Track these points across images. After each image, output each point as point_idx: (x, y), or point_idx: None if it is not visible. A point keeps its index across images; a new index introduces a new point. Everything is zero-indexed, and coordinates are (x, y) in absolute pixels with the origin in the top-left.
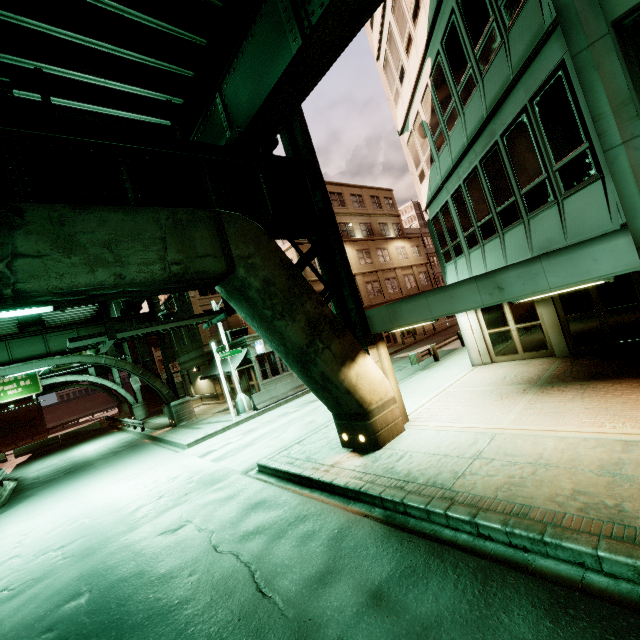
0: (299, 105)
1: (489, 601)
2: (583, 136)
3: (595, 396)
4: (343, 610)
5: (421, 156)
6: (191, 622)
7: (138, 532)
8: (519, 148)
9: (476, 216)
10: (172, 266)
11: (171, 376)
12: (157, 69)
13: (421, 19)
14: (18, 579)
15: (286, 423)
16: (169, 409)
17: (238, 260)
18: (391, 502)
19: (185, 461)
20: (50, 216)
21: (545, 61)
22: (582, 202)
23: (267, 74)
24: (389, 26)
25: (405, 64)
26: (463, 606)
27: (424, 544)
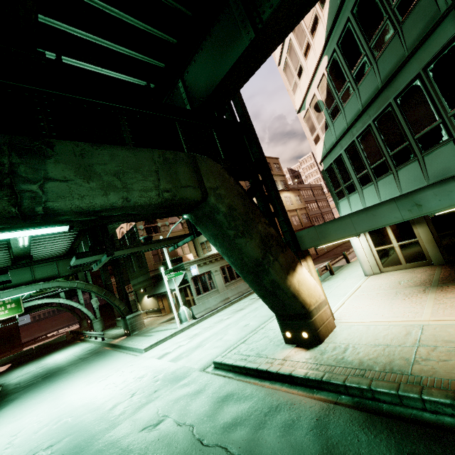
0: (247, 80)
1: None
2: None
3: None
4: None
5: (316, 125)
6: None
7: (120, 428)
8: (413, 105)
9: (369, 161)
10: (164, 193)
11: (126, 295)
12: (139, 61)
13: (319, 31)
14: None
15: (224, 327)
16: (125, 321)
17: (209, 190)
18: (357, 389)
19: (146, 363)
20: (74, 150)
21: (438, 38)
22: None
23: (223, 60)
24: (289, 41)
25: (303, 64)
26: None
27: (414, 429)
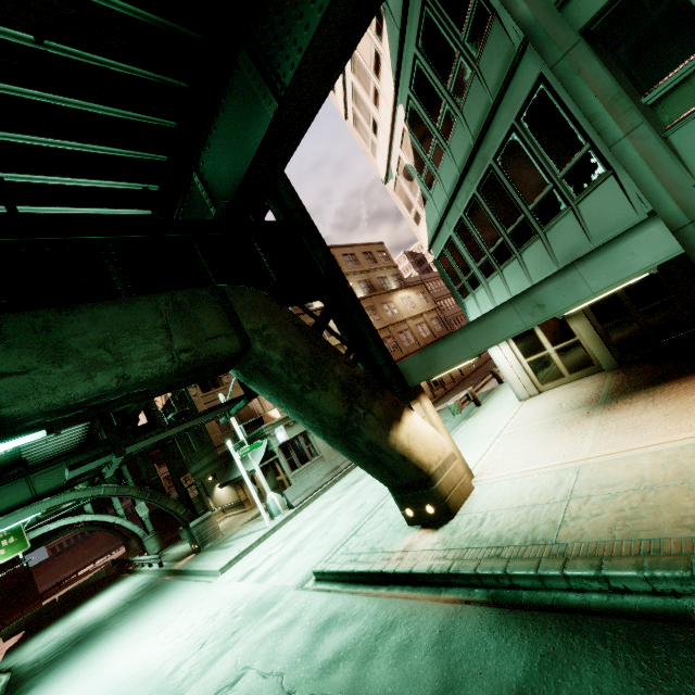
0: (285, 166)
1: (665, 673)
2: (581, 139)
3: (668, 400)
4: None
5: (412, 199)
6: None
7: None
8: (516, 166)
9: (486, 243)
10: (181, 355)
11: (185, 491)
12: (127, 159)
13: (384, 72)
14: None
15: (332, 515)
16: (189, 532)
17: (252, 335)
18: (492, 577)
19: (222, 591)
20: (32, 324)
21: (523, 79)
22: (598, 202)
23: (246, 142)
24: (352, 86)
25: (376, 116)
26: (636, 689)
27: (552, 619)
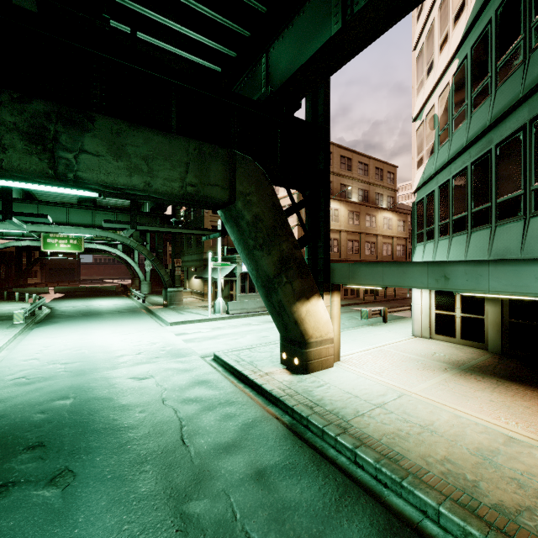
0: (325, 79)
1: (339, 508)
2: None
3: (504, 394)
4: (233, 474)
5: (425, 145)
6: (130, 442)
7: (117, 371)
8: (508, 161)
9: (454, 210)
10: (188, 186)
11: (174, 268)
12: (222, 25)
13: (461, 22)
14: (33, 374)
15: (246, 331)
16: (165, 293)
17: (239, 195)
18: (299, 415)
19: (164, 334)
20: (112, 127)
21: None
22: None
23: (306, 47)
24: (432, 21)
25: (436, 59)
26: (319, 504)
27: (310, 453)
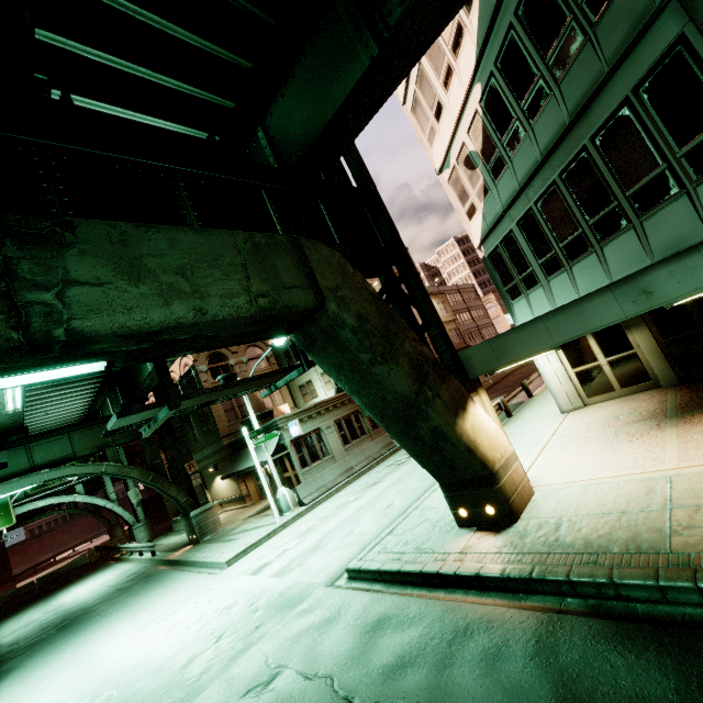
0: (368, 121)
1: None
2: None
3: None
4: None
5: (470, 190)
6: None
7: (207, 696)
8: (620, 145)
9: (557, 237)
10: (258, 299)
11: (188, 479)
12: (195, 99)
13: (465, 46)
14: None
15: (353, 514)
16: (188, 521)
17: (327, 292)
18: (591, 585)
19: (233, 583)
20: (108, 234)
21: (654, 42)
22: None
23: (329, 91)
24: (419, 66)
25: (443, 98)
26: None
27: (697, 637)
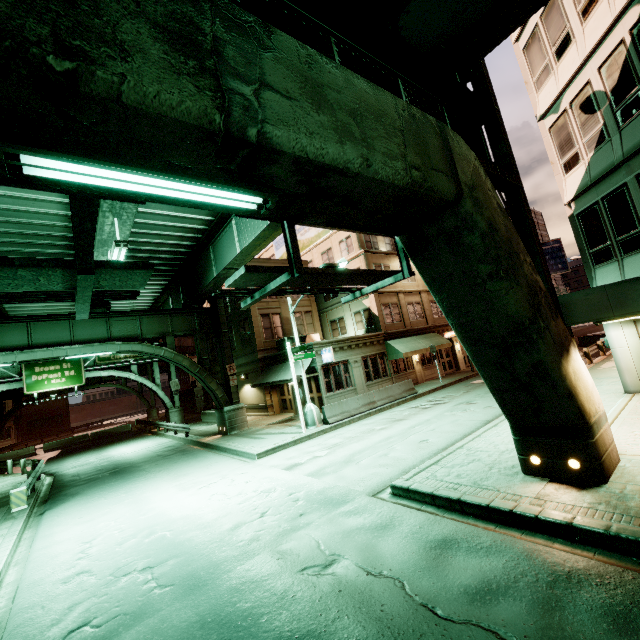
0: (531, 14)
1: None
2: None
3: None
4: None
5: (578, 137)
6: None
7: (260, 561)
8: None
9: None
10: (411, 170)
11: (226, 378)
12: None
13: None
14: (101, 609)
15: (383, 440)
16: (221, 414)
17: (464, 188)
18: None
19: (267, 473)
20: (297, 52)
21: None
22: None
23: None
24: None
25: (575, 30)
26: None
27: None
